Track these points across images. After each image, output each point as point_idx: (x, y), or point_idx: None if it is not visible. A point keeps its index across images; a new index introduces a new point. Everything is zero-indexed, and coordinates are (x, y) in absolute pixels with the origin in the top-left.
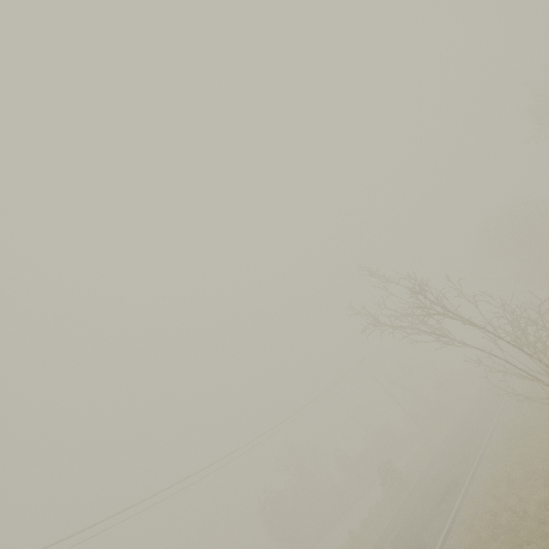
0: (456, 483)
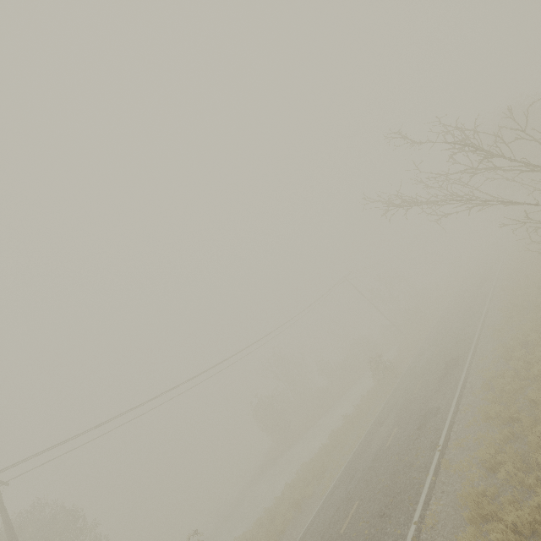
0: (457, 360)
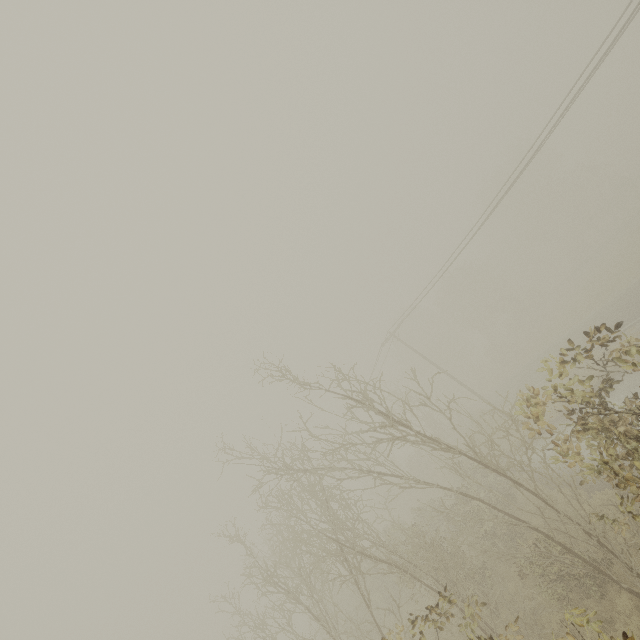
0: None
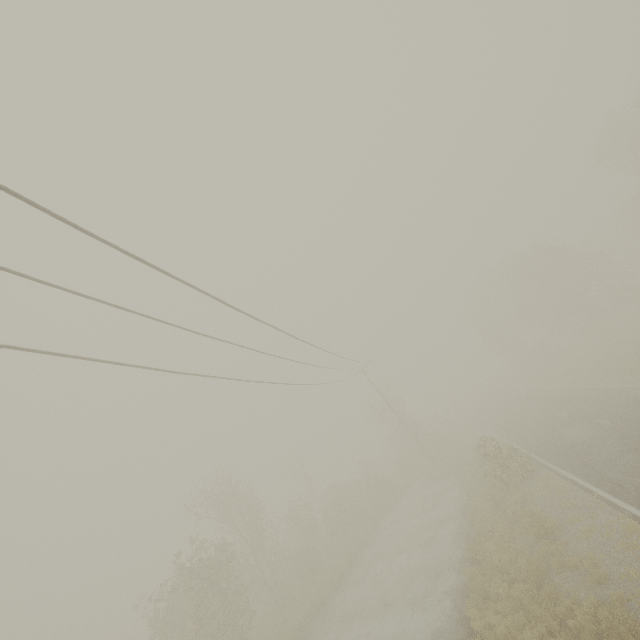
0: None
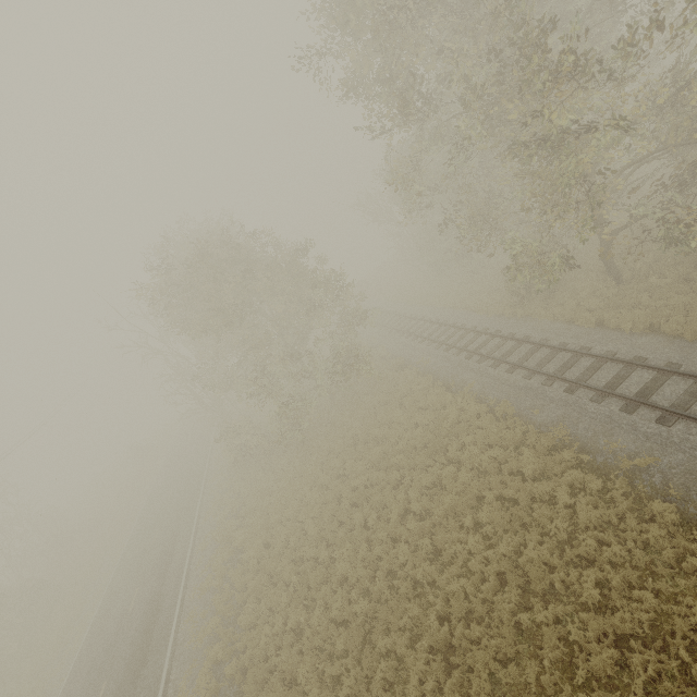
0: None
